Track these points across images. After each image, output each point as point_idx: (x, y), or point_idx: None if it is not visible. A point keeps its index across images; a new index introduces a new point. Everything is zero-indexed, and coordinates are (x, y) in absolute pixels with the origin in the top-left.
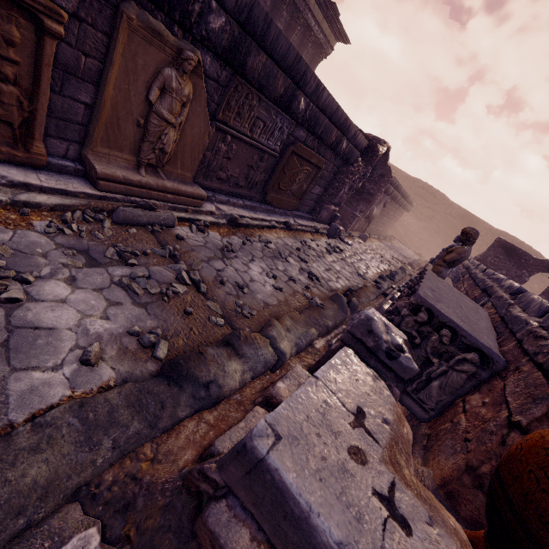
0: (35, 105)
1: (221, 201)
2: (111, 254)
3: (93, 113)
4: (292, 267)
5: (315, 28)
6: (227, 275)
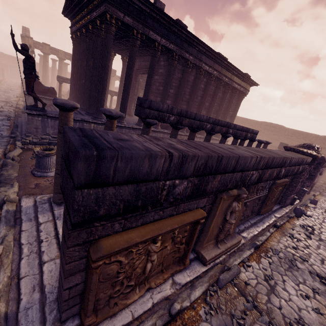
0: (189, 247)
1: (242, 230)
2: (235, 325)
3: (202, 232)
4: (305, 273)
5: (238, 87)
6: (286, 312)
